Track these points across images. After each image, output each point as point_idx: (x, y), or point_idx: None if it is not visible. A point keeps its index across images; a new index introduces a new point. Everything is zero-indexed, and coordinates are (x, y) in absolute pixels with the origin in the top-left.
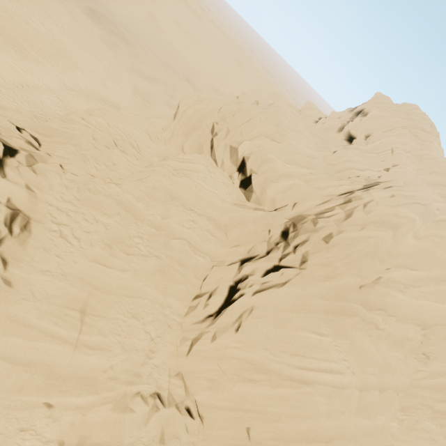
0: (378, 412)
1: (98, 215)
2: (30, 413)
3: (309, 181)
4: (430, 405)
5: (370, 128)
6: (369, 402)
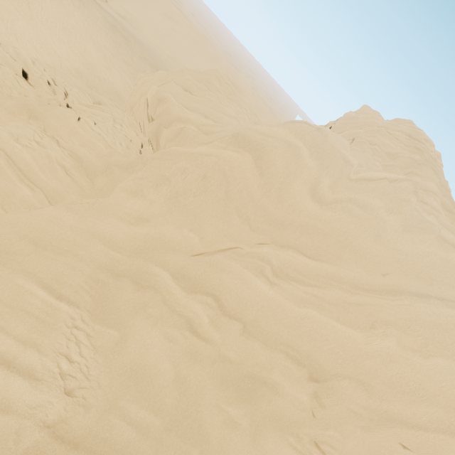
0: None
1: None
2: None
3: (211, 133)
4: None
5: (339, 127)
6: None
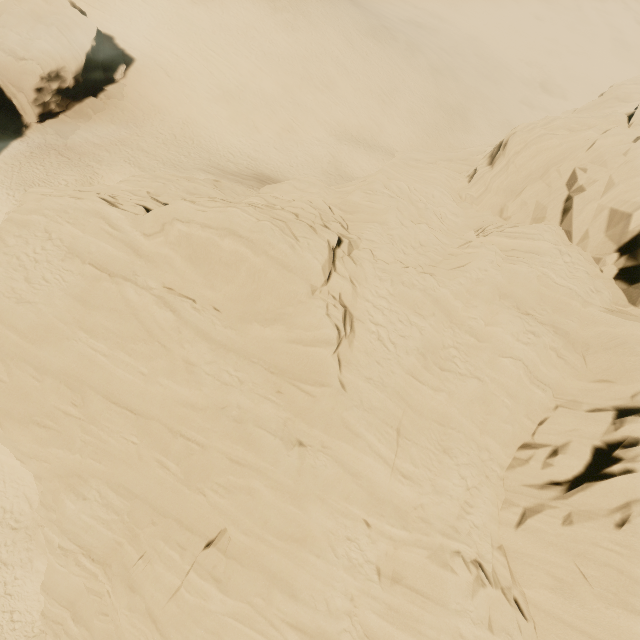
0: None
1: (411, 316)
2: (353, 525)
3: None
4: None
5: None
6: None
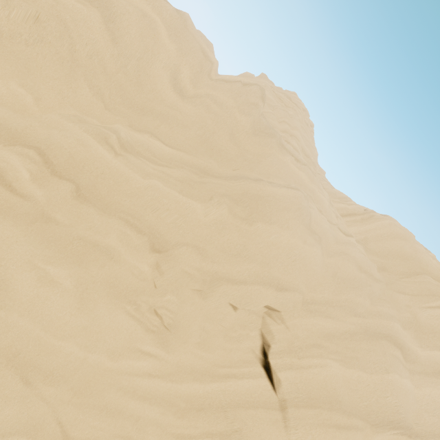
0: None
1: None
2: None
3: None
4: None
5: None
6: None
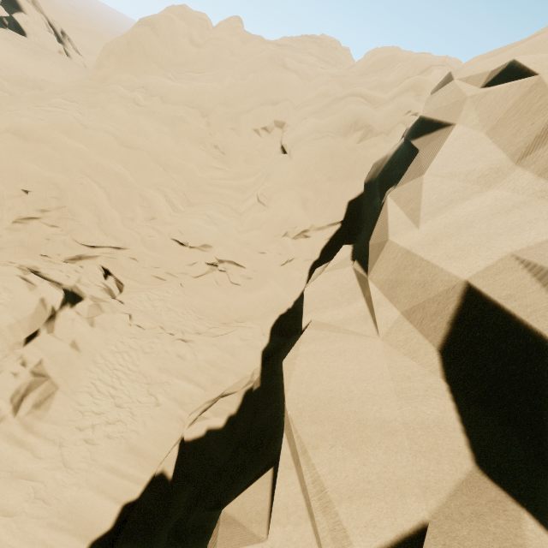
0: (113, 158)
1: None
2: None
3: None
4: (234, 208)
5: None
6: (92, 135)
